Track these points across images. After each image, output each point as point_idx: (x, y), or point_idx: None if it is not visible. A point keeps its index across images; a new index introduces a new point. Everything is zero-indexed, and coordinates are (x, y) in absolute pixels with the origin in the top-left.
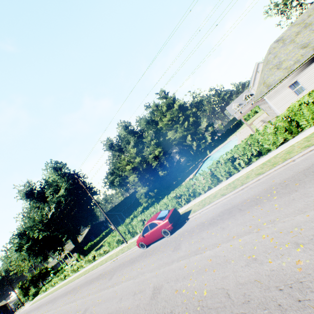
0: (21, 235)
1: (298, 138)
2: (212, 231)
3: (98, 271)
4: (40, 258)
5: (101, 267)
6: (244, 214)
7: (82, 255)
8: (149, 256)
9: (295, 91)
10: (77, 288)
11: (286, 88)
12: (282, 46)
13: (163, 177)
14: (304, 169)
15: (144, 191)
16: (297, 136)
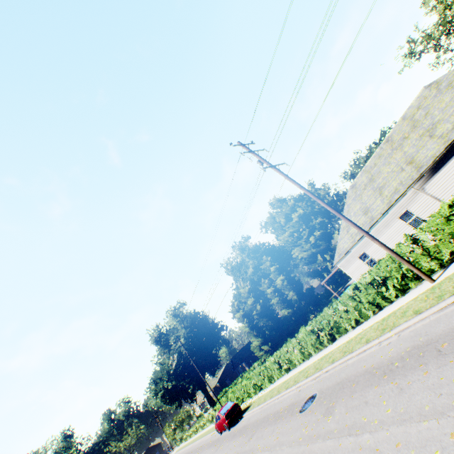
0: (156, 381)
1: (304, 365)
2: (226, 445)
3: (204, 440)
4: (175, 405)
5: (208, 435)
6: (236, 439)
7: (212, 406)
8: (213, 446)
9: (369, 261)
10: (191, 452)
11: (356, 258)
12: (353, 199)
13: (283, 322)
14: (265, 415)
15: (257, 343)
16: (309, 359)
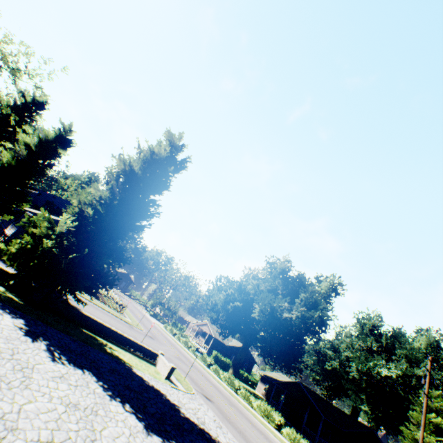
0: (240, 288)
1: None
2: None
3: None
4: (213, 316)
5: None
6: None
7: (232, 370)
8: None
9: None
10: None
11: None
12: None
13: None
14: None
15: None
16: None
